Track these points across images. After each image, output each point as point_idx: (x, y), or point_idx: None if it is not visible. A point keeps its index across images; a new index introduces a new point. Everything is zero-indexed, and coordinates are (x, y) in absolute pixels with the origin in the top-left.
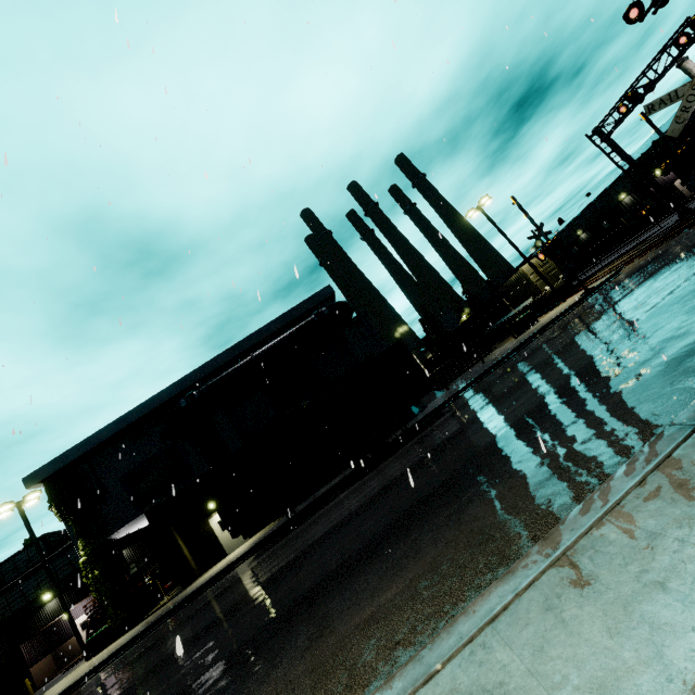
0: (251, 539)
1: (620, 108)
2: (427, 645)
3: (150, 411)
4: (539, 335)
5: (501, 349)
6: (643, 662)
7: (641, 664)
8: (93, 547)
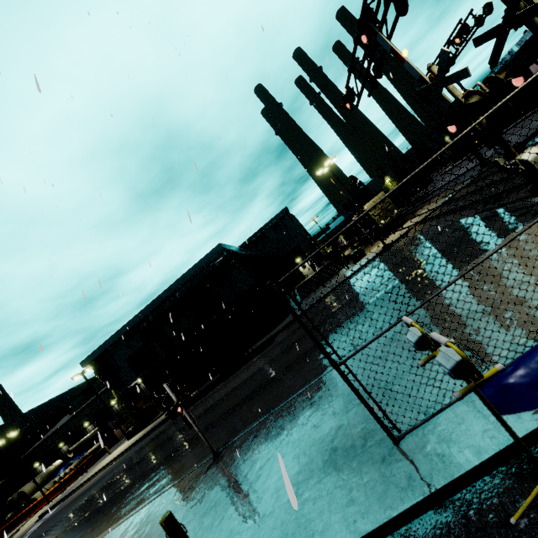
0: None
1: None
2: (102, 533)
3: (131, 327)
4: (341, 285)
5: (343, 272)
6: None
7: None
8: (119, 394)
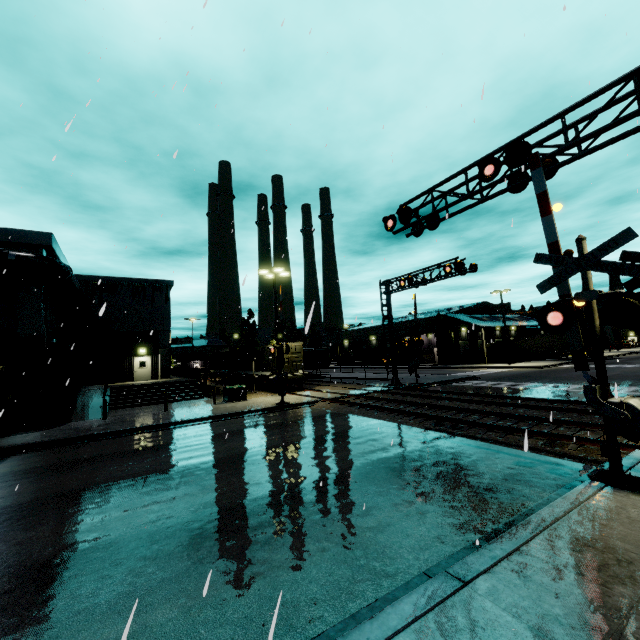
0: None
1: (402, 280)
2: None
3: None
4: (202, 422)
5: (202, 403)
6: None
7: None
8: None
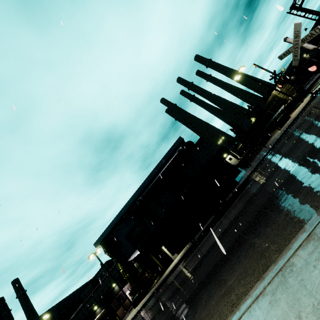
0: (181, 252)
1: None
2: (237, 308)
3: (127, 209)
4: (290, 127)
5: (273, 137)
6: (294, 317)
7: (293, 318)
8: (123, 265)
